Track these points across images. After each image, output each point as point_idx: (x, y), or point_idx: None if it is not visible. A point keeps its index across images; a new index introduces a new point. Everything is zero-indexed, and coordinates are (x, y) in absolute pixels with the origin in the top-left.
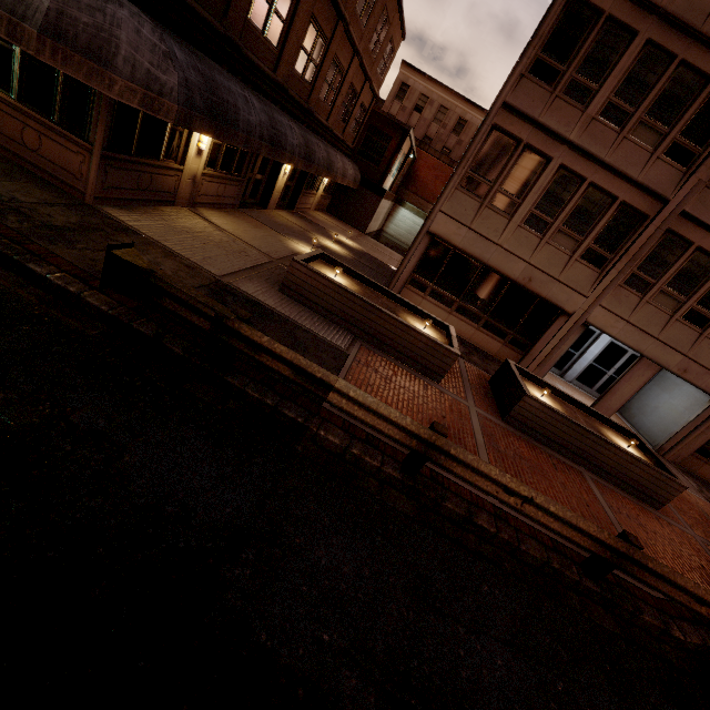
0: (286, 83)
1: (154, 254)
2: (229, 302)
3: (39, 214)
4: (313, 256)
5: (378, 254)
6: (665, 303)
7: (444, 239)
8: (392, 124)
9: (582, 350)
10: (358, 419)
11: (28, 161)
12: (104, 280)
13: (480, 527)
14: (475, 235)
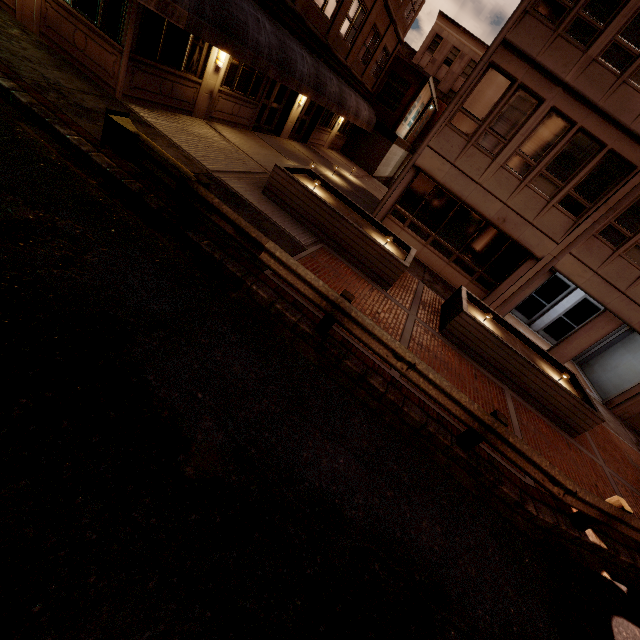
0: (305, 15)
1: (160, 143)
2: (212, 188)
3: (75, 97)
4: (298, 169)
5: (378, 193)
6: (638, 258)
7: (428, 173)
8: (413, 71)
9: (554, 302)
10: (282, 278)
11: (77, 60)
12: (104, 140)
13: (372, 386)
14: (457, 172)
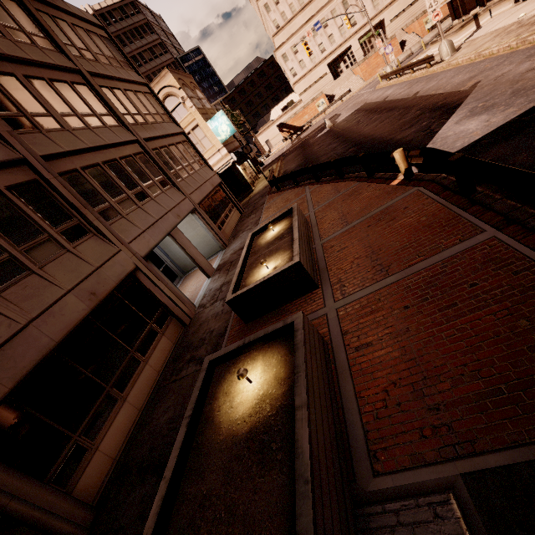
0: None
1: None
2: None
3: None
4: None
5: None
6: (128, 206)
7: None
8: None
9: None
10: None
11: None
12: None
13: None
14: None
